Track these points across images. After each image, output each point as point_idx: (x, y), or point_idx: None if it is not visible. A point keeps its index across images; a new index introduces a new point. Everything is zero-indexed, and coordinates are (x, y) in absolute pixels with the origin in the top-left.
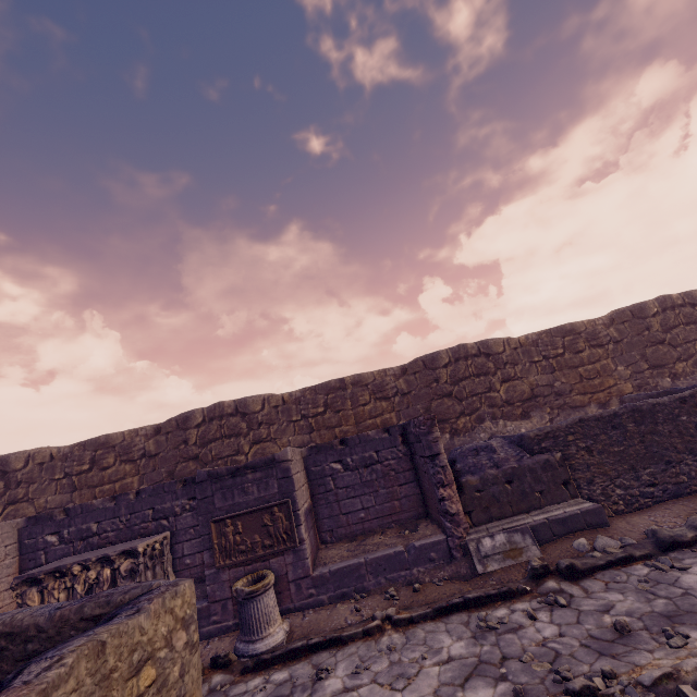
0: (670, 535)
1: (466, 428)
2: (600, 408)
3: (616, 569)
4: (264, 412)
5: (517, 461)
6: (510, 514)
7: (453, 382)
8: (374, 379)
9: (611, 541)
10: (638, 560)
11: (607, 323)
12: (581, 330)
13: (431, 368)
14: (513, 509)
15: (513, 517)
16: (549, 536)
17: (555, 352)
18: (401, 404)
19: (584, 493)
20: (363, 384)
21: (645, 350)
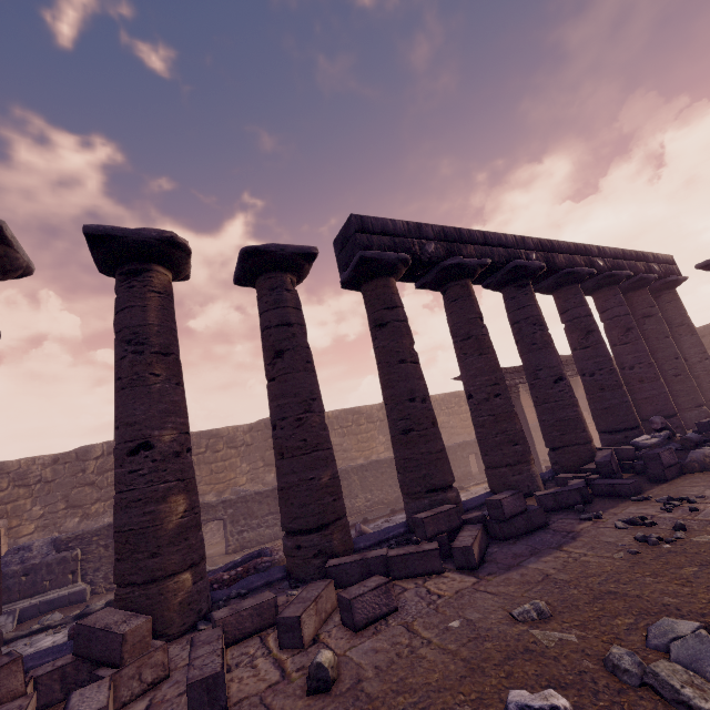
0: (90, 608)
1: (98, 513)
2: (216, 496)
3: (32, 636)
4: None
5: (43, 558)
6: (16, 599)
7: (99, 473)
8: (19, 467)
9: (59, 615)
10: (52, 628)
11: (246, 431)
12: (224, 435)
13: (82, 460)
14: (21, 595)
15: (18, 602)
16: (36, 613)
17: (199, 451)
18: (41, 491)
19: (89, 578)
20: (4, 472)
21: (266, 452)
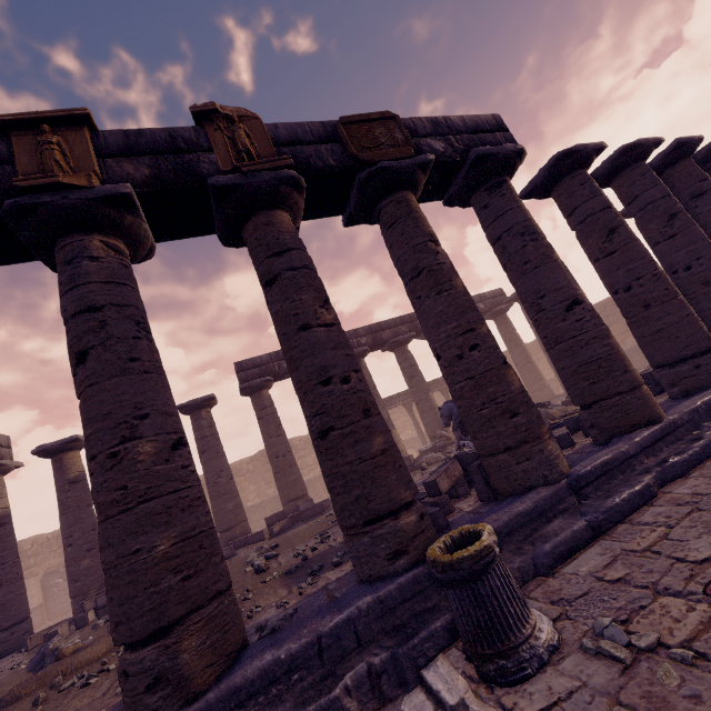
0: None
1: None
2: None
3: None
4: (33, 549)
5: None
6: None
7: None
8: None
9: None
10: None
11: (248, 462)
12: (233, 468)
13: None
14: None
15: None
16: None
17: None
18: None
19: None
20: None
21: (265, 474)
